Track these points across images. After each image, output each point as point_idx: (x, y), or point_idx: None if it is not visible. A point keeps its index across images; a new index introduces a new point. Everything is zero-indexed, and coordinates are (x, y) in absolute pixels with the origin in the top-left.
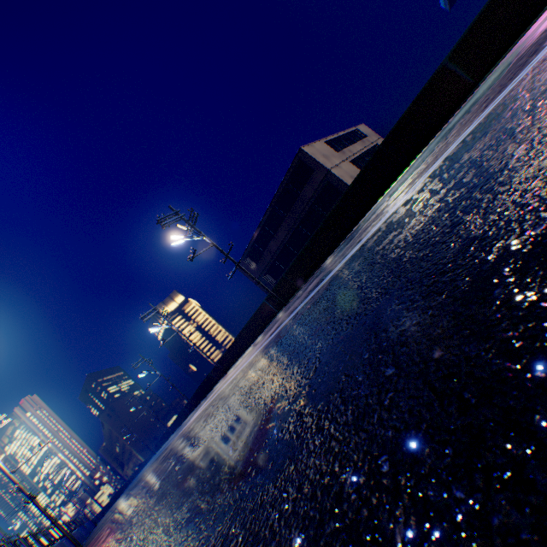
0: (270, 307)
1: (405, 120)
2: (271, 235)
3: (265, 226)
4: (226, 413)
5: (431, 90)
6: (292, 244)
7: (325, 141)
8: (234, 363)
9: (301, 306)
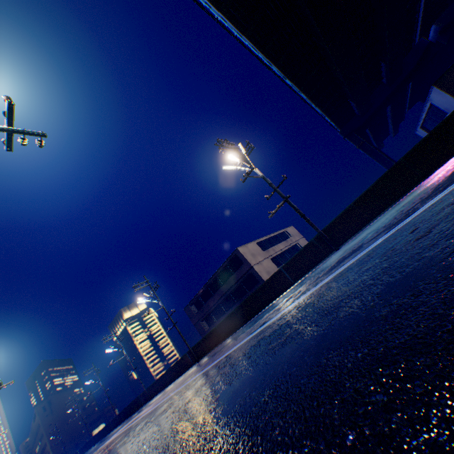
0: (189, 358)
1: (265, 284)
2: (211, 294)
3: (209, 286)
4: (113, 450)
5: (276, 276)
6: (224, 304)
7: (257, 241)
8: (158, 393)
9: (170, 395)
